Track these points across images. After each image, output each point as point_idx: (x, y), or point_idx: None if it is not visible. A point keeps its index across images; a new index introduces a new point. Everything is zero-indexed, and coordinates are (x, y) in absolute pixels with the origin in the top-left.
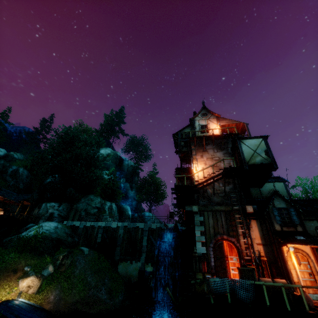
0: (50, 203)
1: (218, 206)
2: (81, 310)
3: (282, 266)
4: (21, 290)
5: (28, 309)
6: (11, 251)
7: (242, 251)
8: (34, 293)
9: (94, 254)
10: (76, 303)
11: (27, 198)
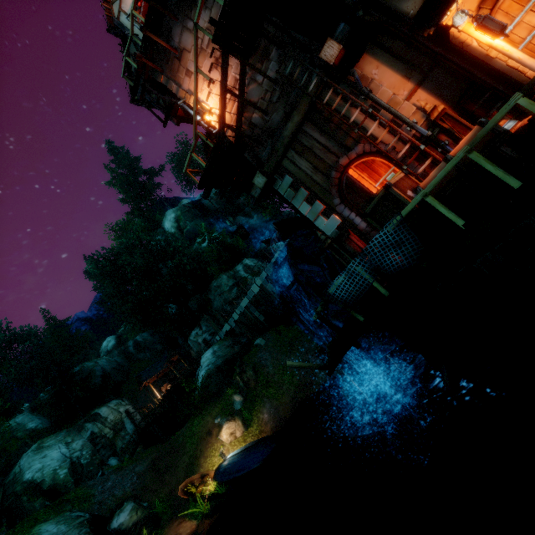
0: (191, 335)
1: (288, 125)
2: (304, 398)
3: (482, 79)
4: (220, 451)
5: (242, 457)
6: (193, 419)
7: (386, 150)
8: (244, 432)
9: (271, 335)
10: (295, 396)
11: (167, 357)
